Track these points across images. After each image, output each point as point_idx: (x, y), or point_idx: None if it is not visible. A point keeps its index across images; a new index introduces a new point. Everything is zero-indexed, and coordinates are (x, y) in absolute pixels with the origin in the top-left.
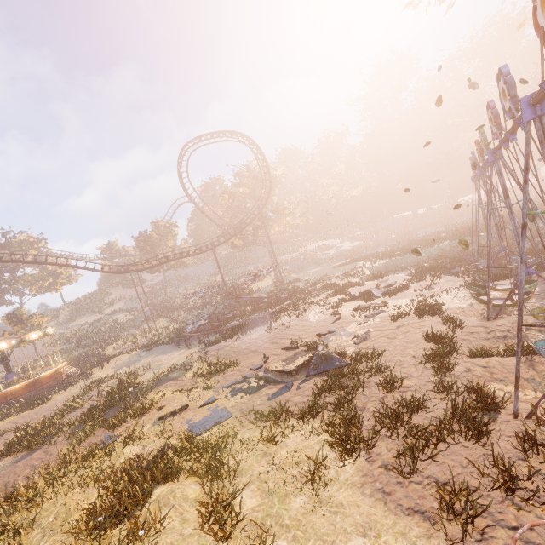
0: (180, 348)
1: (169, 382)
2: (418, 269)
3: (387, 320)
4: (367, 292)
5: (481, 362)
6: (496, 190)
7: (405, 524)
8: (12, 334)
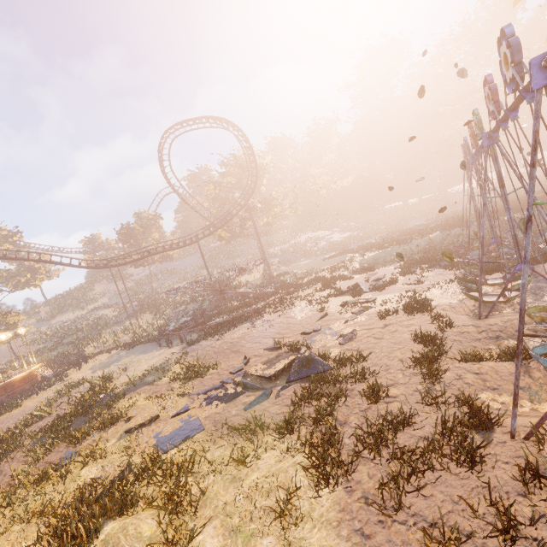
0: (162, 347)
1: (144, 387)
2: (408, 262)
3: (375, 318)
4: (355, 287)
5: (473, 368)
6: (489, 178)
7: None
8: None
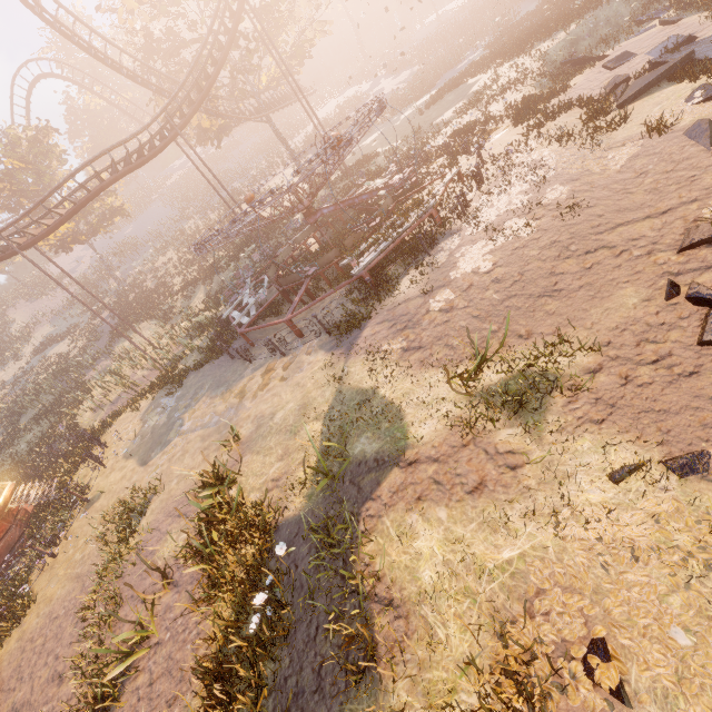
0: (257, 362)
1: (392, 480)
2: None
3: None
4: (685, 56)
5: None
6: None
7: None
8: None
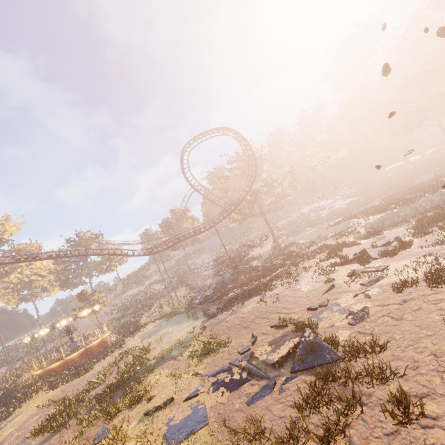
0: (190, 319)
1: (169, 362)
2: (420, 221)
3: (389, 290)
4: (361, 254)
5: None
6: None
7: None
8: (81, 308)
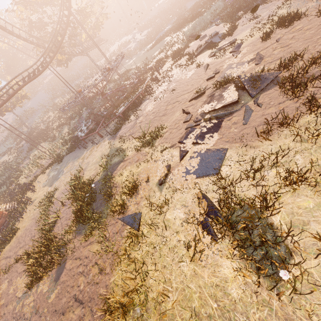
0: (88, 148)
1: (120, 165)
2: (224, 16)
3: (257, 43)
4: (210, 41)
5: None
6: None
7: None
8: None
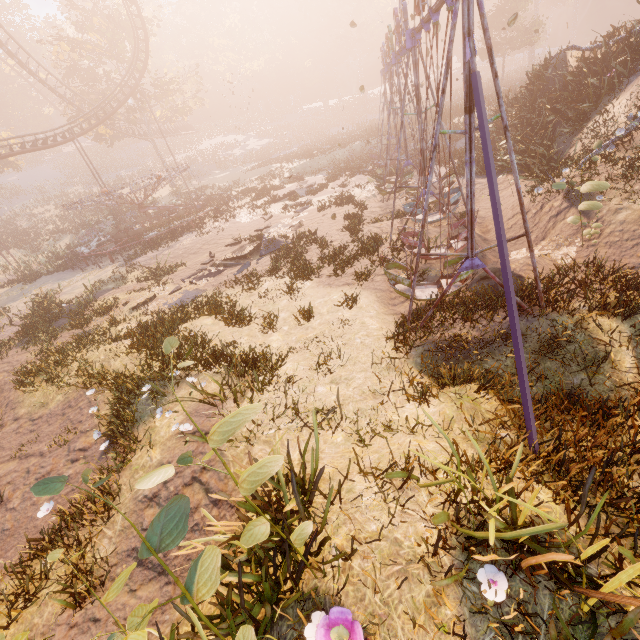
0: (86, 271)
1: (111, 292)
2: (334, 170)
3: (315, 212)
4: (292, 192)
5: (377, 225)
6: (397, 90)
7: (341, 289)
8: None
